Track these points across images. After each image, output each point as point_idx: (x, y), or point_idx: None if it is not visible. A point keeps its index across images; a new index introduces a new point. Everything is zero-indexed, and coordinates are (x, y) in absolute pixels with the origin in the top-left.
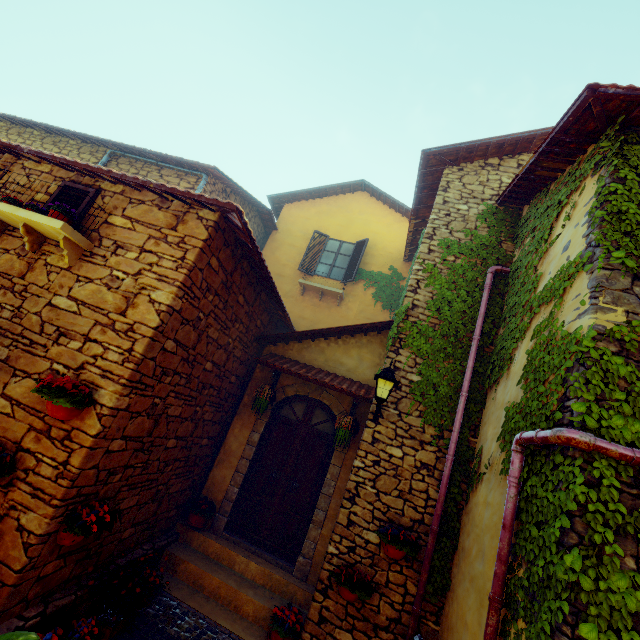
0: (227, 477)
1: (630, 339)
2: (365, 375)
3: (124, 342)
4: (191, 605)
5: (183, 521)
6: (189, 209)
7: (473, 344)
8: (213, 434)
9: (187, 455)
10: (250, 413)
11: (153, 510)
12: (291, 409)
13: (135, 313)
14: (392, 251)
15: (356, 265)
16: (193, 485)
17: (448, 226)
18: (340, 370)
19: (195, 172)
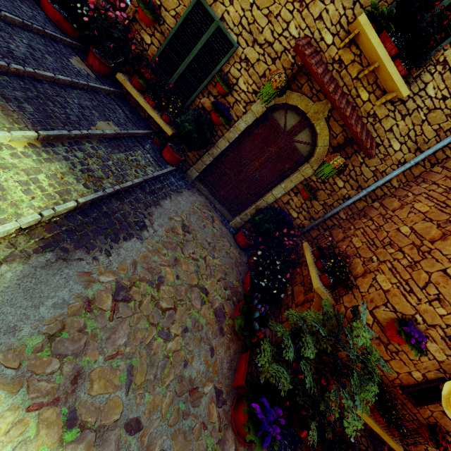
0: None
1: None
2: None
3: None
4: None
5: None
6: None
7: None
8: None
9: None
10: None
11: None
12: None
13: None
14: None
15: None
16: None
17: None
18: None
19: None
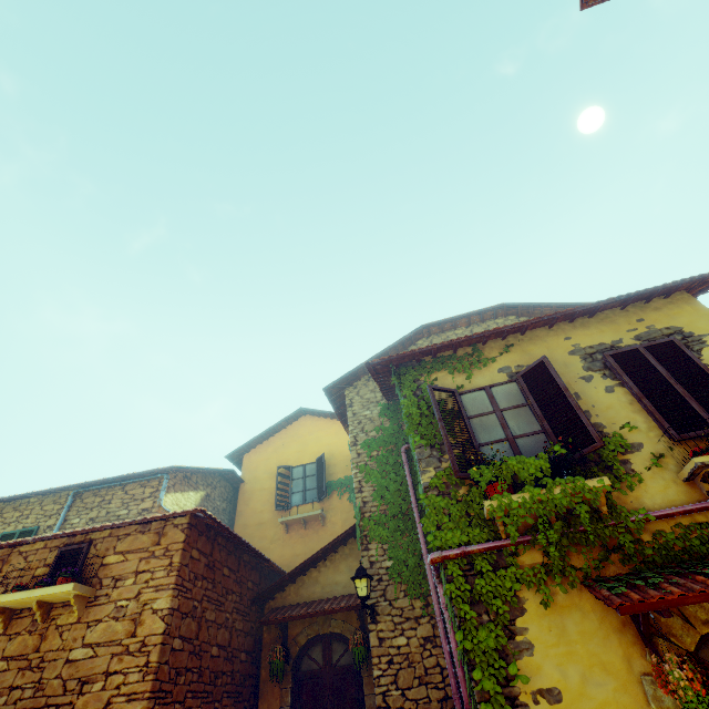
0: None
1: (439, 484)
2: None
3: (140, 659)
4: None
5: None
6: (166, 523)
7: (414, 512)
8: None
9: None
10: (272, 688)
11: None
12: (310, 658)
13: (144, 629)
14: (348, 453)
15: (323, 481)
16: None
17: (363, 430)
18: (338, 590)
19: (156, 476)
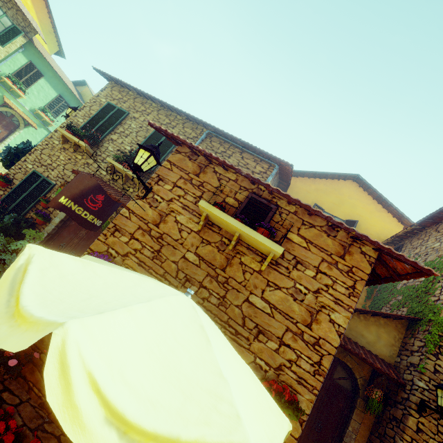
0: None
1: None
2: (382, 351)
3: (313, 354)
4: None
5: None
6: (353, 242)
7: None
8: None
9: None
10: None
11: None
12: None
13: (319, 329)
14: (372, 233)
15: None
16: None
17: None
18: (361, 341)
19: (270, 161)
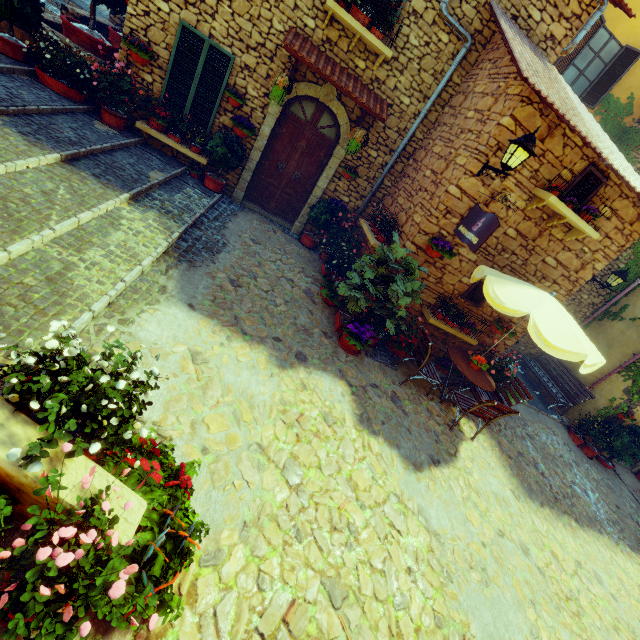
0: None
1: None
2: None
3: (570, 286)
4: None
5: None
6: None
7: None
8: None
9: None
10: None
11: None
12: None
13: (582, 273)
14: None
15: (607, 88)
16: None
17: None
18: None
19: None
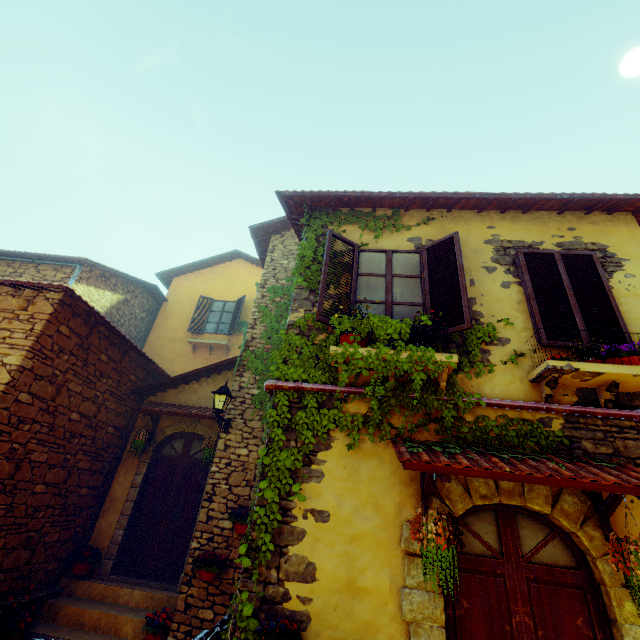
0: (113, 523)
1: (303, 324)
2: None
3: None
4: (67, 638)
5: (68, 576)
6: (38, 294)
7: None
8: (95, 484)
9: (63, 503)
10: (133, 459)
11: (26, 558)
12: (172, 447)
13: None
14: None
15: (237, 318)
16: (77, 537)
17: (275, 277)
18: (211, 403)
19: (70, 264)
